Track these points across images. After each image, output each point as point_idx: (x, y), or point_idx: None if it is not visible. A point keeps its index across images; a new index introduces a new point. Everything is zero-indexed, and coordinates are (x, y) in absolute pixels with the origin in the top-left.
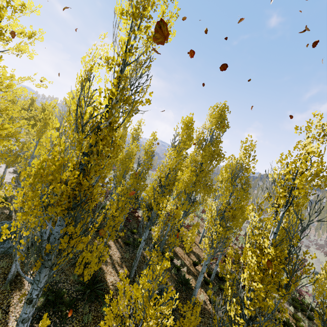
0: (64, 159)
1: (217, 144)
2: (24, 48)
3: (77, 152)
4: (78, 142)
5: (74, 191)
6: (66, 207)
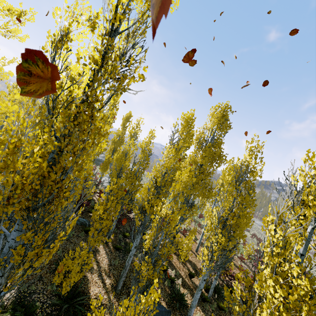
0: (21, 140)
1: (219, 145)
2: (14, 29)
3: (45, 134)
4: (40, 118)
5: (33, 186)
6: (24, 206)
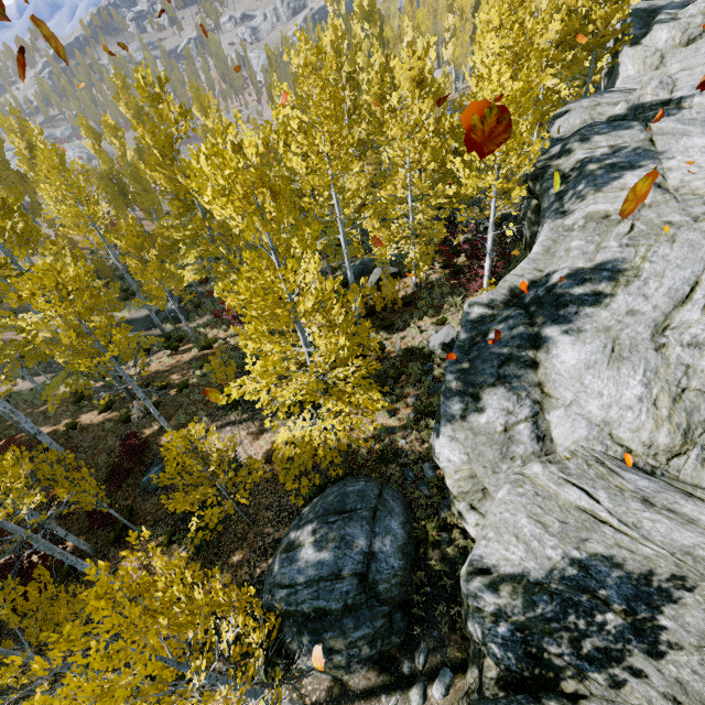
0: None
1: None
2: None
3: None
4: None
5: None
6: None
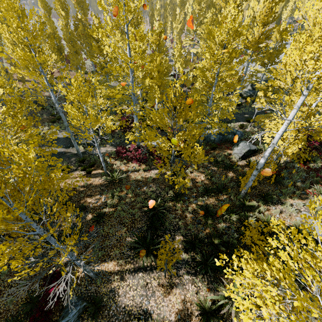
0: None
1: None
2: None
3: None
4: None
5: None
6: None
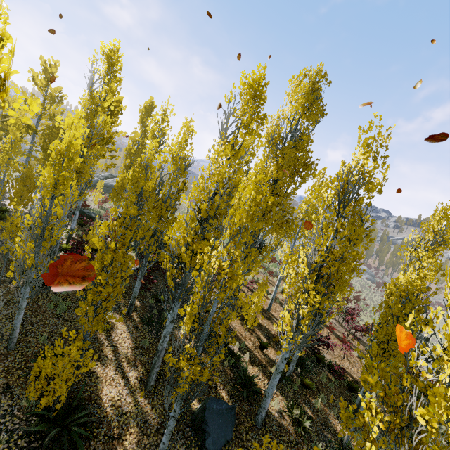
0: None
1: (305, 145)
2: None
3: None
4: None
5: None
6: None
